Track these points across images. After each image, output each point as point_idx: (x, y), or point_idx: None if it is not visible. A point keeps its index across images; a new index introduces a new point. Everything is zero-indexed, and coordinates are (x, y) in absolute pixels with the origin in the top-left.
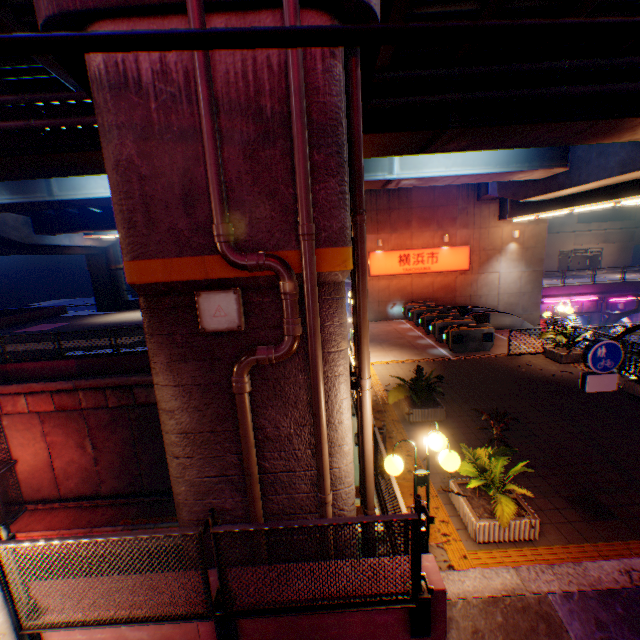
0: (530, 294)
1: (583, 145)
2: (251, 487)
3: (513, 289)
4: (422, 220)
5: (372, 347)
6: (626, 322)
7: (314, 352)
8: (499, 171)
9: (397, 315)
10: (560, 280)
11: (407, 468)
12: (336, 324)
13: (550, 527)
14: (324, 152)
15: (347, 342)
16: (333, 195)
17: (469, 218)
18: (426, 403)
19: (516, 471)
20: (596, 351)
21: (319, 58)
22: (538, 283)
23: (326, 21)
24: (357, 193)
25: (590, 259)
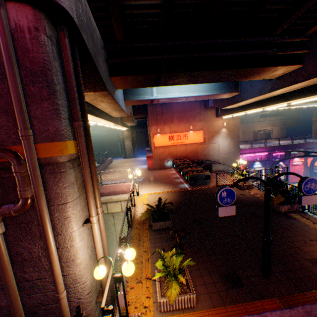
0: (234, 153)
1: (244, 81)
2: (9, 294)
3: (226, 151)
4: (179, 118)
5: (151, 184)
6: (280, 165)
7: (39, 207)
8: (206, 94)
9: (170, 166)
10: (250, 145)
11: (141, 260)
12: (61, 187)
13: (207, 296)
14: (38, 86)
15: (73, 197)
16: (48, 111)
17: (202, 117)
18: (163, 218)
19: (185, 264)
20: (221, 193)
21: (27, 31)
22: (237, 147)
23: (29, 9)
24: (73, 109)
25: (267, 134)
